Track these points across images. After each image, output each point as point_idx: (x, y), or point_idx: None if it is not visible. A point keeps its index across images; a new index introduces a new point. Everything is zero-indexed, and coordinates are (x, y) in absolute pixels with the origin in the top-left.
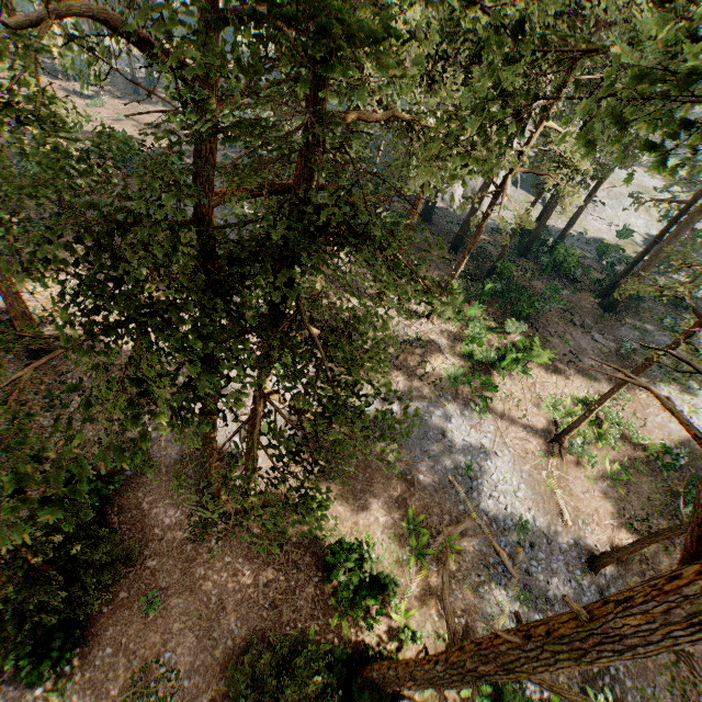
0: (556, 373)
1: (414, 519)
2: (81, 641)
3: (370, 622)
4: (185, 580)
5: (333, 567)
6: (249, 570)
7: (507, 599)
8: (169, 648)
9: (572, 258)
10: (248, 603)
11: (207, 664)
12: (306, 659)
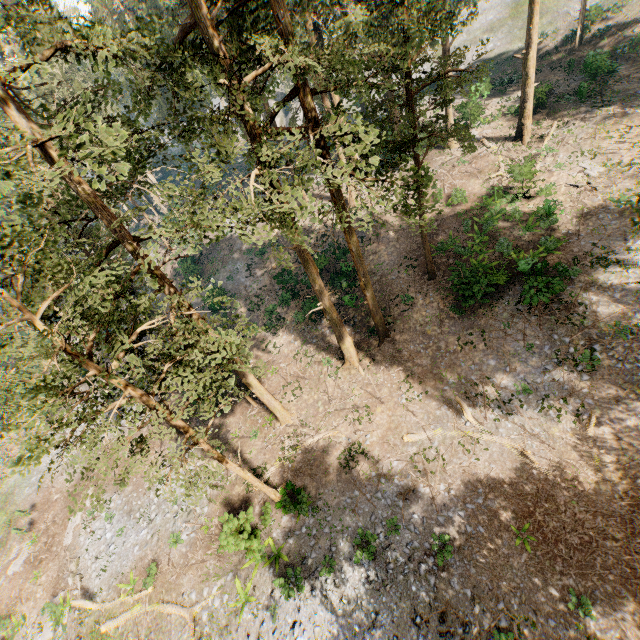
0: None
1: None
2: None
3: None
4: None
5: None
6: None
7: None
8: None
9: None
10: None
11: None
12: None
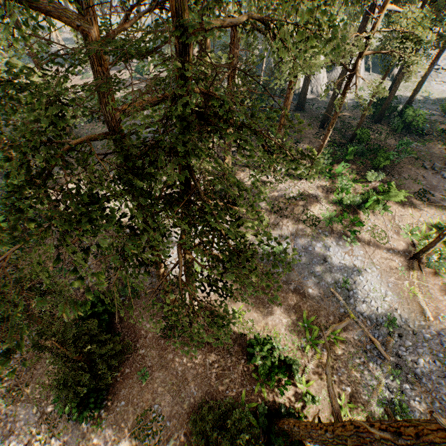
0: (411, 207)
1: (307, 319)
2: (107, 397)
3: (281, 389)
4: (162, 362)
5: (252, 354)
6: (199, 355)
7: (382, 374)
8: (156, 402)
9: (419, 117)
10: (201, 376)
11: (180, 412)
12: (235, 418)
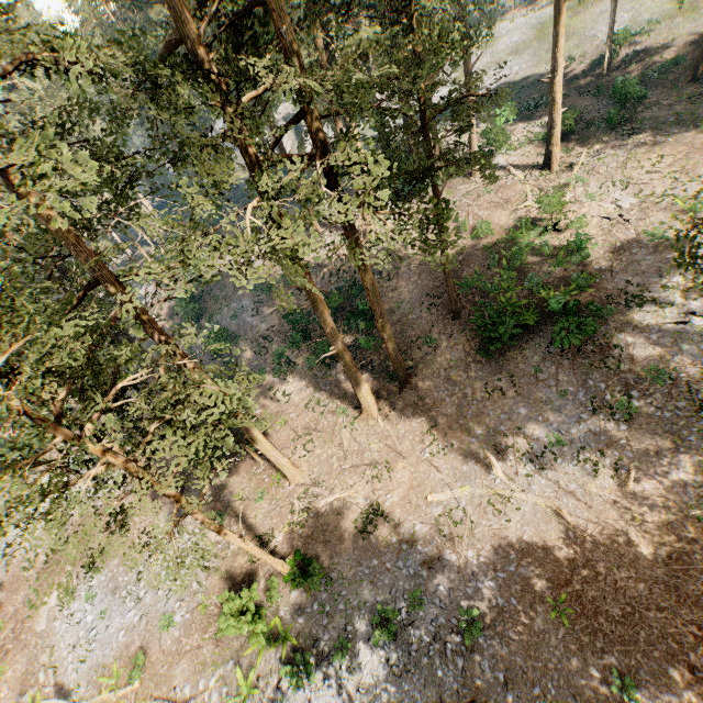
0: None
1: None
2: None
3: None
4: None
5: None
6: None
7: None
8: None
9: None
10: None
11: None
12: None
